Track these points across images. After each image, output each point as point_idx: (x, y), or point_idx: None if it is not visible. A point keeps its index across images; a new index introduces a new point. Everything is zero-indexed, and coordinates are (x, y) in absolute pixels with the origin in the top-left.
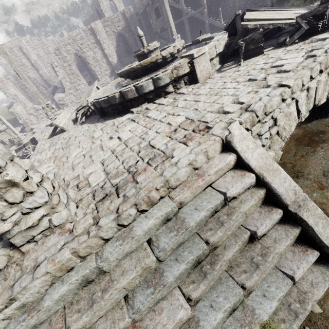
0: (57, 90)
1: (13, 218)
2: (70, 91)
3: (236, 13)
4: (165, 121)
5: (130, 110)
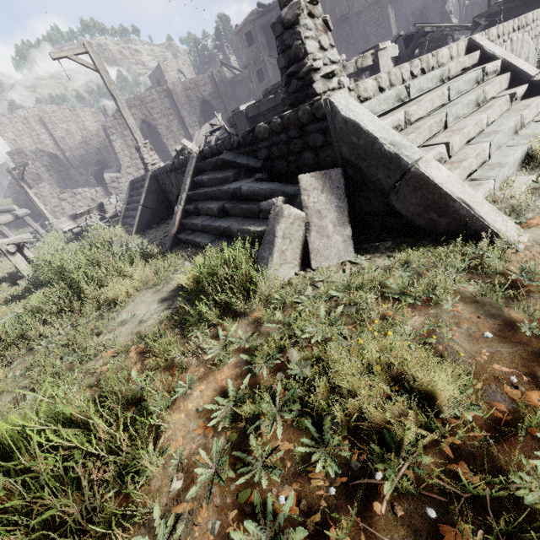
0: (105, 171)
1: (320, 62)
2: (128, 170)
3: (398, 33)
4: None
5: None
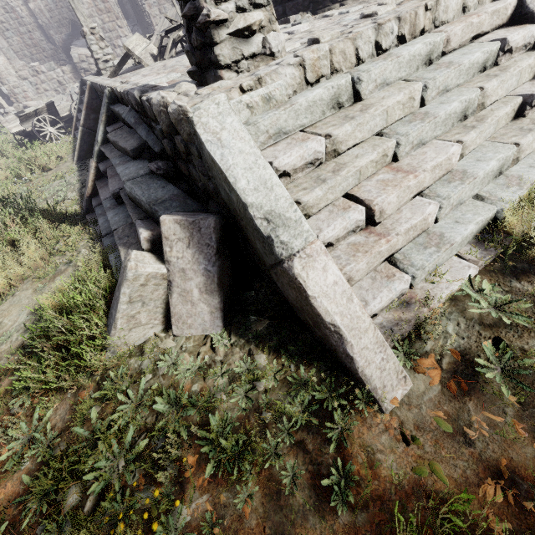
0: (74, 42)
1: (228, 6)
2: None
3: None
4: (368, 8)
5: (283, 18)
